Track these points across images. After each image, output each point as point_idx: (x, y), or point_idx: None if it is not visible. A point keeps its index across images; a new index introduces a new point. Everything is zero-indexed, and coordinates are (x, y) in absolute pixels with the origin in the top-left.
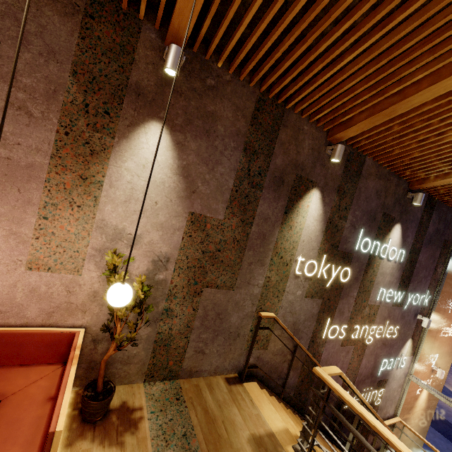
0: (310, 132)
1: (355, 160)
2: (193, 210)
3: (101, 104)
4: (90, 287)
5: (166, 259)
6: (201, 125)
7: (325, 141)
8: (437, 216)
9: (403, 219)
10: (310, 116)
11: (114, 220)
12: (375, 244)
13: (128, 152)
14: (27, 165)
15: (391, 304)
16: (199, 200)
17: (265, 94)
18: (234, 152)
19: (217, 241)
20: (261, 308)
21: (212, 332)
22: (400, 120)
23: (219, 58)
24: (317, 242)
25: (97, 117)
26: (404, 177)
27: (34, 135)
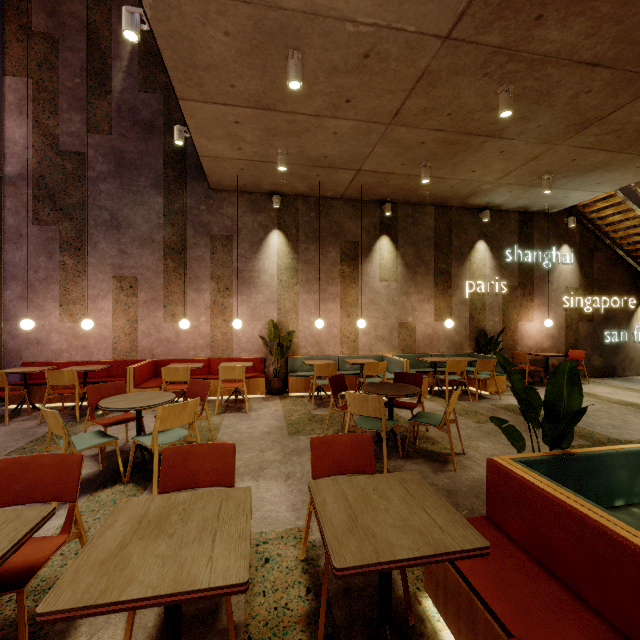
0: None
1: None
2: None
3: None
4: None
5: None
6: None
7: None
8: None
9: None
10: None
11: None
12: None
13: None
14: None
15: None
16: None
17: None
18: None
19: None
20: None
21: None
22: None
23: None
24: None
25: None
26: None
27: None
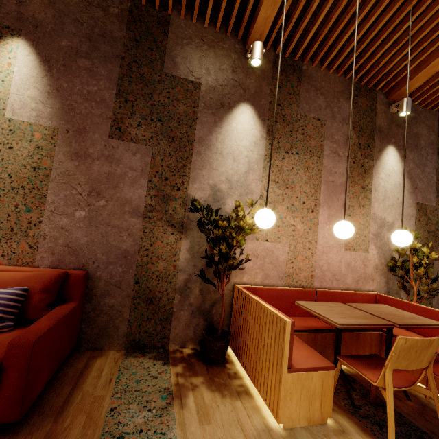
0: None
1: None
2: (417, 201)
3: (365, 142)
4: (373, 261)
5: None
6: (412, 142)
7: None
8: None
9: None
10: None
11: (379, 213)
12: None
13: (380, 168)
14: (340, 184)
15: None
16: (419, 194)
17: None
18: (432, 157)
19: (434, 223)
20: None
21: None
22: None
23: (416, 99)
24: None
25: (364, 150)
26: None
27: (341, 166)
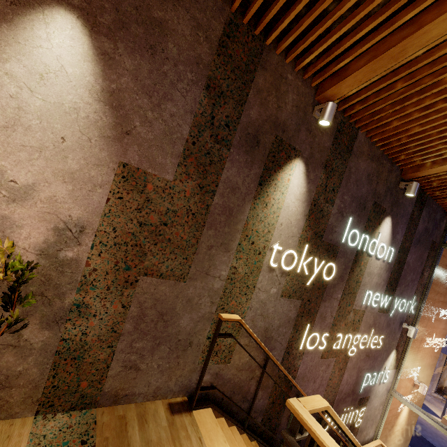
0: (295, 84)
1: (346, 132)
2: (125, 159)
3: None
4: None
5: (79, 228)
6: (142, 35)
7: (312, 100)
8: (427, 213)
9: (394, 212)
10: (296, 63)
11: None
12: (364, 237)
13: (11, 47)
14: None
15: (377, 309)
16: (136, 147)
17: (239, 17)
18: (192, 88)
19: (162, 211)
20: (223, 308)
21: (151, 340)
22: (407, 72)
23: None
24: (298, 228)
25: None
26: (397, 163)
27: None
